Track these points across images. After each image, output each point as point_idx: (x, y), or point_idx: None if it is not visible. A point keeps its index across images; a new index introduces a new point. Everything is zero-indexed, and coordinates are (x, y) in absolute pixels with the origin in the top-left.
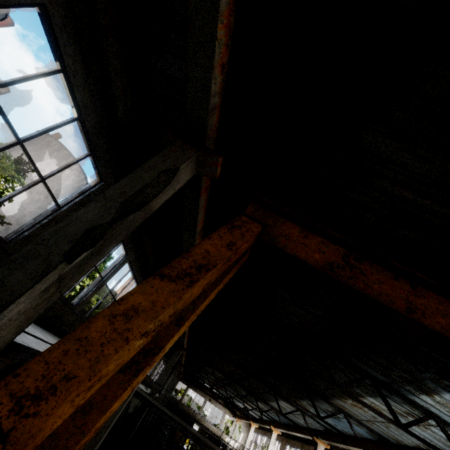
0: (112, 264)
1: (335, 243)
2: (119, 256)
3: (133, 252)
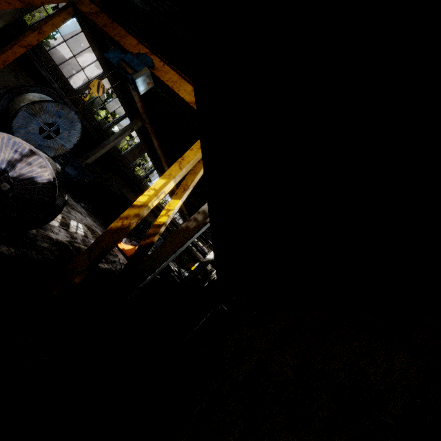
0: (96, 75)
1: (98, 8)
2: (100, 73)
3: (108, 72)
